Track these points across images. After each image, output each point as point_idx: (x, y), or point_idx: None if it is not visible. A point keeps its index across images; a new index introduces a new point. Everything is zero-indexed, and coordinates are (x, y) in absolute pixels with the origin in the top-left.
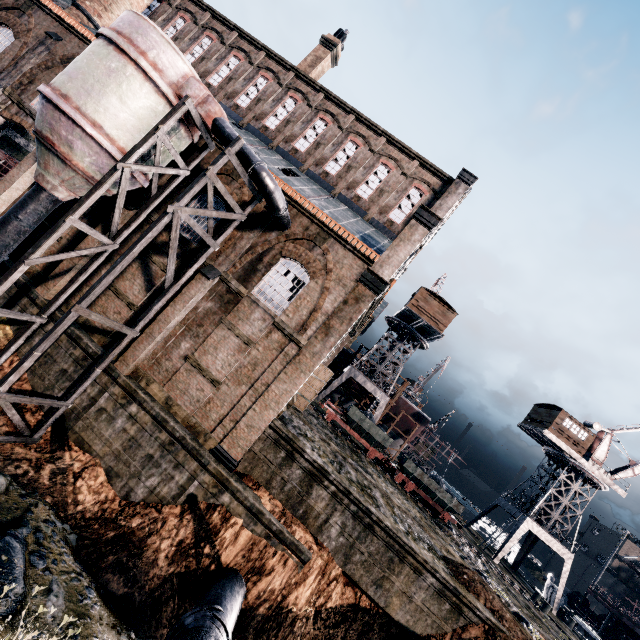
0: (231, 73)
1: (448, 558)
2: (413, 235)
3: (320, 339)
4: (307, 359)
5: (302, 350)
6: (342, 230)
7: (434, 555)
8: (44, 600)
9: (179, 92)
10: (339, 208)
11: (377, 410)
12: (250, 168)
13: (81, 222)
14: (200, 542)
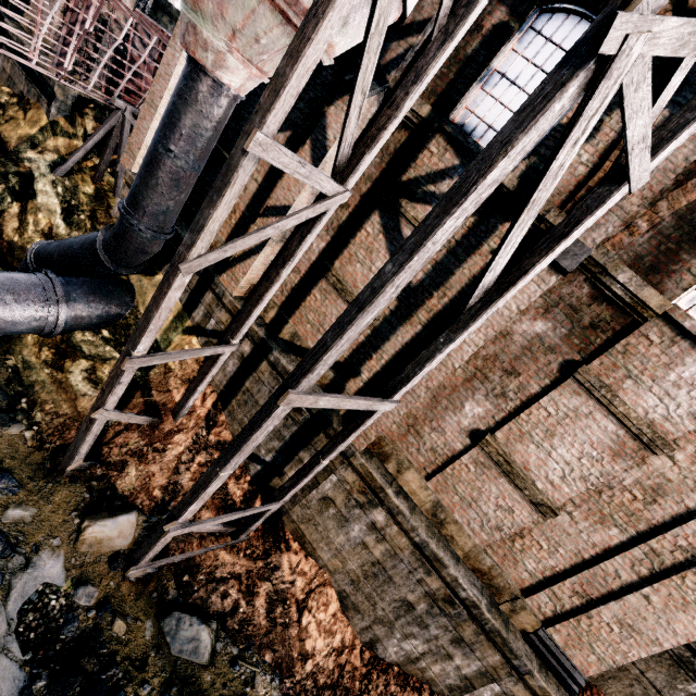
0: None
1: None
2: None
3: None
4: None
5: None
6: None
7: None
8: None
9: None
10: None
11: None
12: None
13: (280, 147)
14: None
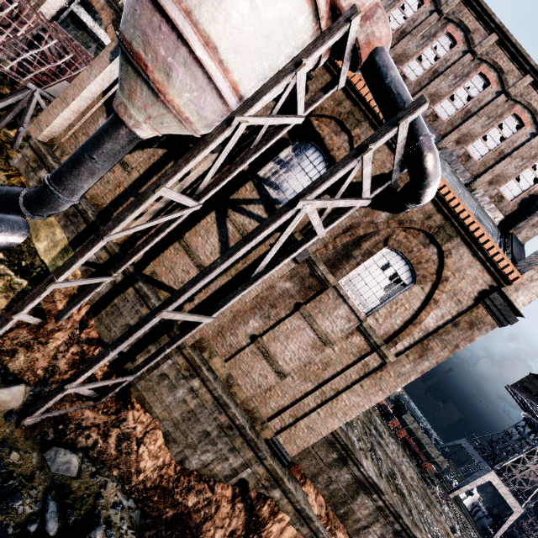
0: None
1: None
2: None
3: (411, 359)
4: (390, 377)
5: (387, 366)
6: (481, 232)
7: None
8: None
9: None
10: (446, 171)
11: None
12: (413, 144)
13: (172, 190)
14: (249, 534)
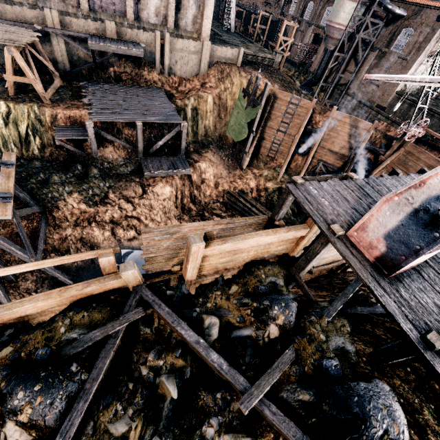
0: None
1: None
2: None
3: (415, 54)
4: (409, 64)
5: (408, 62)
6: (428, 2)
7: None
8: None
9: None
10: None
11: None
12: (382, 7)
13: (337, 53)
14: None
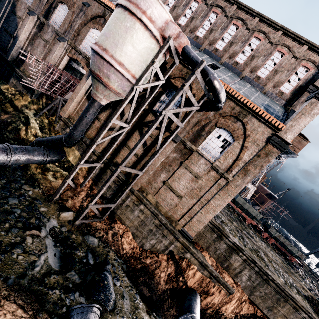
0: (175, 3)
1: (308, 298)
2: (312, 110)
3: (241, 177)
4: (232, 188)
5: (229, 183)
6: (258, 109)
7: (301, 296)
8: (122, 301)
9: (163, 33)
10: (246, 87)
11: (248, 194)
12: (207, 79)
13: (117, 120)
14: (178, 275)
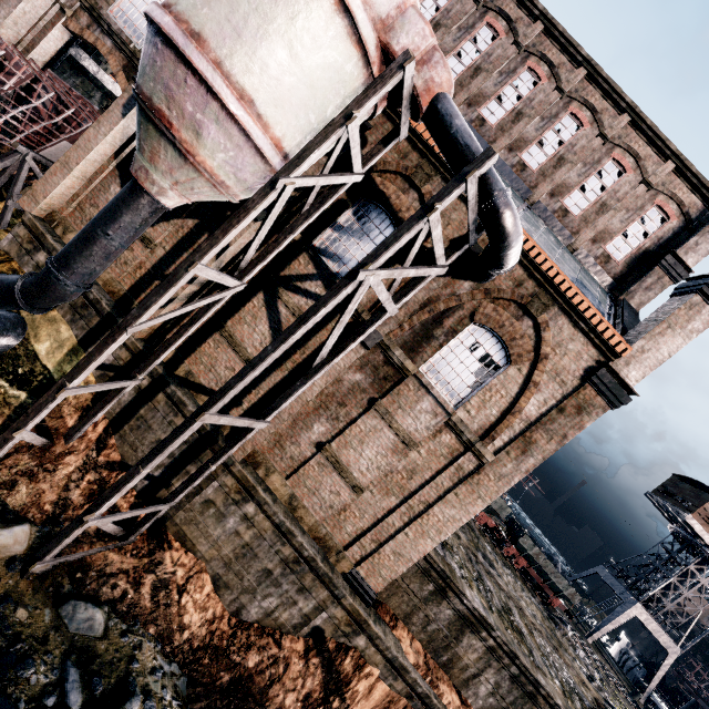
0: None
1: None
2: (691, 321)
3: (513, 457)
4: (490, 481)
5: (484, 467)
6: (580, 298)
7: None
8: None
9: (386, 38)
10: (540, 230)
11: None
12: (487, 201)
13: (209, 268)
14: (329, 696)
